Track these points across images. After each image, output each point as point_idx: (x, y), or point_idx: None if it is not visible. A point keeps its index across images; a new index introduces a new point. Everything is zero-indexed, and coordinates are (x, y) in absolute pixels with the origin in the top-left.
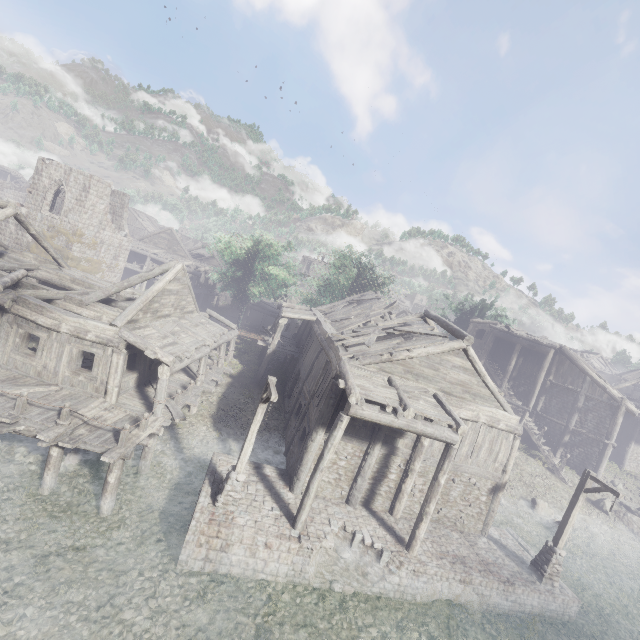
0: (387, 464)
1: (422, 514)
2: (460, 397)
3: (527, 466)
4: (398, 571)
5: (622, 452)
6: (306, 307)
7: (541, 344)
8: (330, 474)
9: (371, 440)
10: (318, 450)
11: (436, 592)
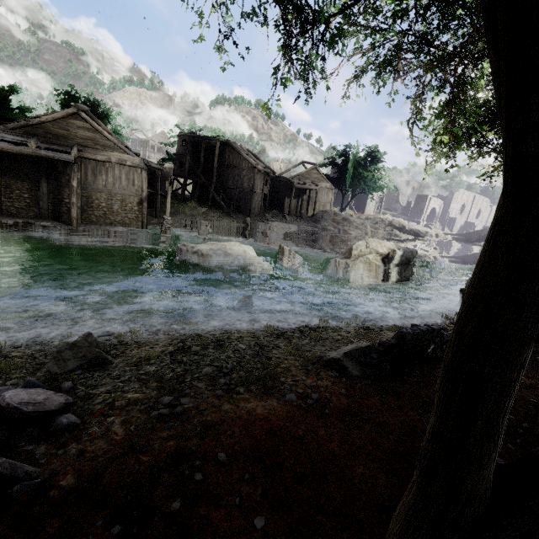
0: (60, 193)
1: (71, 205)
2: (95, 148)
3: (212, 214)
4: (60, 231)
5: (283, 204)
6: None
7: (212, 140)
8: (20, 203)
9: (38, 178)
10: (3, 189)
11: (90, 240)
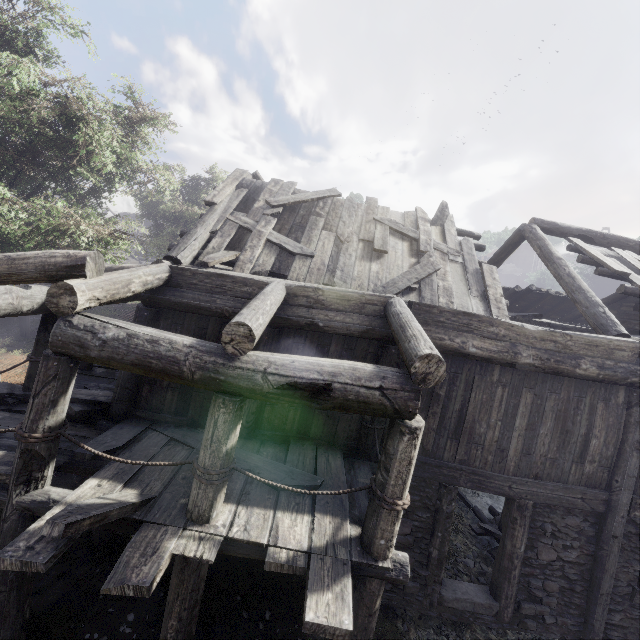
0: None
1: None
2: None
3: None
4: None
5: None
6: (159, 267)
7: None
8: None
9: None
10: None
11: None
